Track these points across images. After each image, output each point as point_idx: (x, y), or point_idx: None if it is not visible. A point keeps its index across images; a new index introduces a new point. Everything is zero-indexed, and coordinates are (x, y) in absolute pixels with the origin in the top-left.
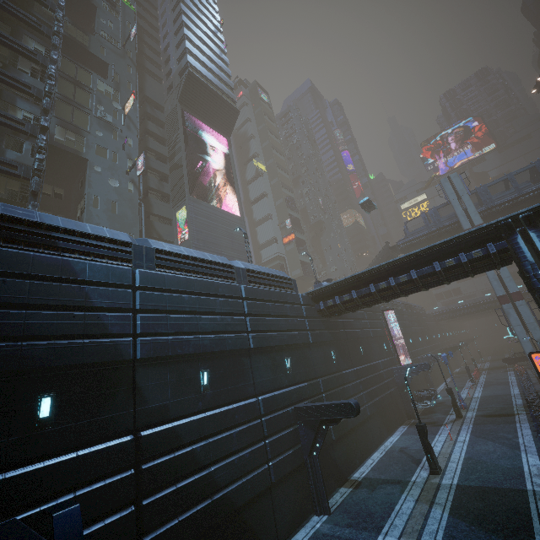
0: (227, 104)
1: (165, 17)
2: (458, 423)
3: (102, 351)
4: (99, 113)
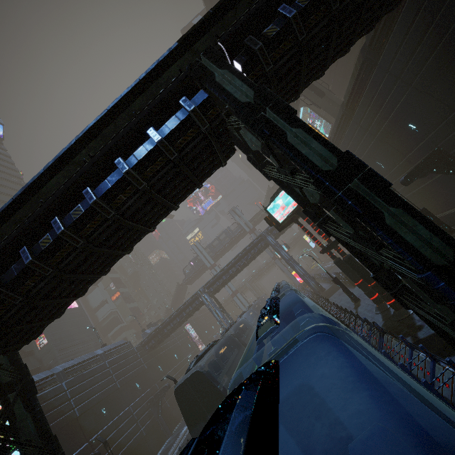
0: None
1: None
2: None
3: (66, 420)
4: None
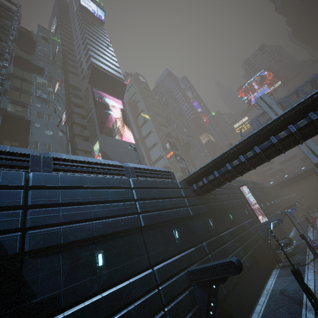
0: (118, 81)
1: (78, 43)
2: (317, 261)
3: None
4: (38, 94)
